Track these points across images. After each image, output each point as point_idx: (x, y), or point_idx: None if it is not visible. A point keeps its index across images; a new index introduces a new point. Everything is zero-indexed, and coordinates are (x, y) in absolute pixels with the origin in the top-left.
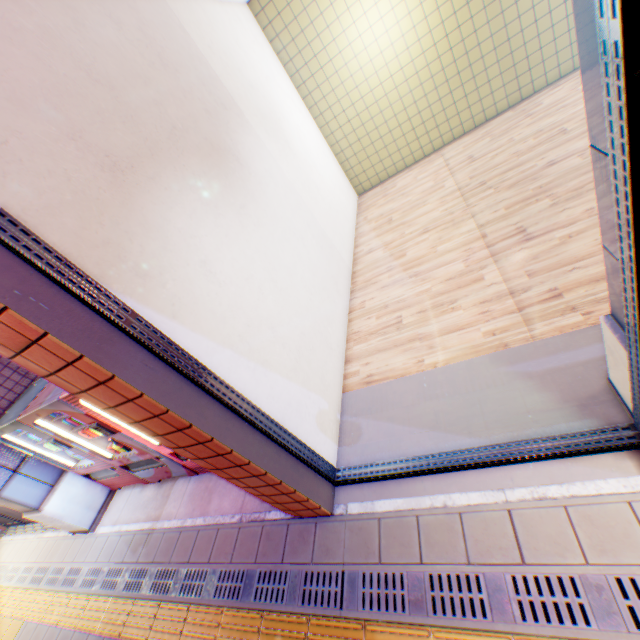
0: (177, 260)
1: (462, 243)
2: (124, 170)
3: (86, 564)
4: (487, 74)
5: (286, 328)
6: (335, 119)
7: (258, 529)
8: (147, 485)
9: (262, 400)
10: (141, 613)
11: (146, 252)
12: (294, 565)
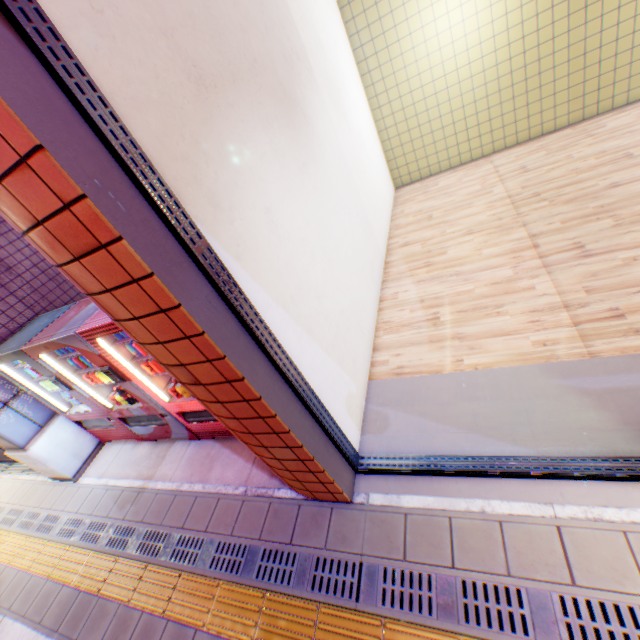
0: (245, 199)
1: (511, 250)
2: (208, 87)
3: (65, 513)
4: (555, 86)
5: (329, 301)
6: (390, 104)
7: (265, 505)
8: (140, 442)
9: (304, 369)
10: (125, 572)
11: (219, 181)
12: (304, 548)
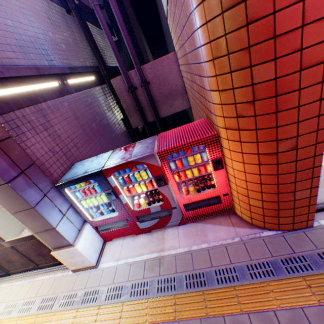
0: None
1: None
2: None
3: (102, 286)
4: None
5: None
6: None
7: (260, 241)
8: (137, 236)
9: None
10: (188, 301)
11: None
12: (305, 252)
